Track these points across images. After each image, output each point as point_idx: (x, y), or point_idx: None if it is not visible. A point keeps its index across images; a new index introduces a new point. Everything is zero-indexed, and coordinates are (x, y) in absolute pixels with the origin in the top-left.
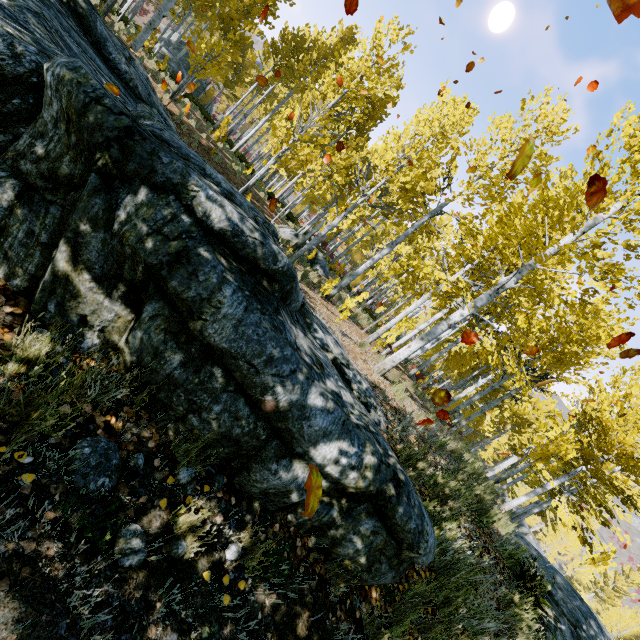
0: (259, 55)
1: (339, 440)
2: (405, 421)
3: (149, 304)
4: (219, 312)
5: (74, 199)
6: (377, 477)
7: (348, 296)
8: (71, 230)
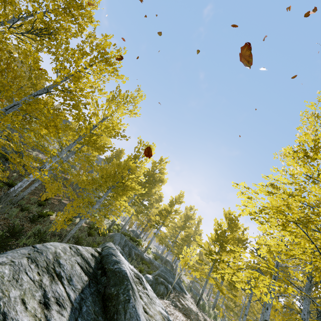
0: None
1: None
2: None
3: None
4: None
5: None
6: None
7: None
8: None
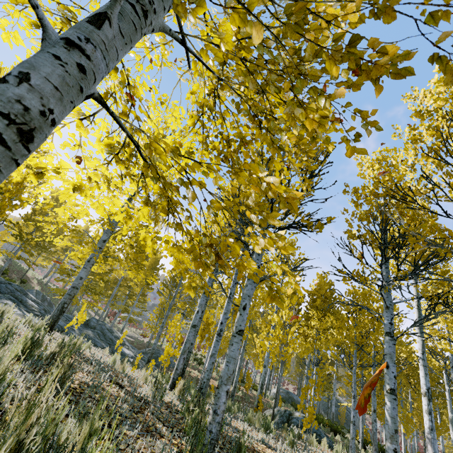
0: None
1: None
2: None
3: None
4: None
5: None
6: None
7: None
8: None
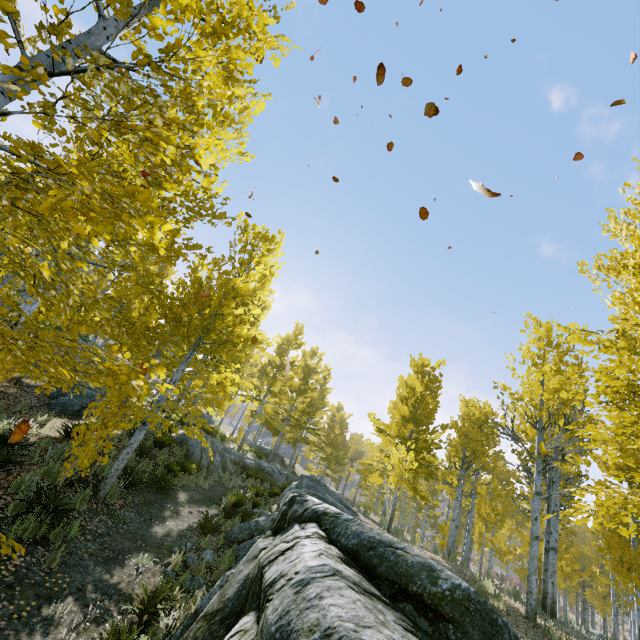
0: None
1: None
2: None
3: None
4: None
5: None
6: None
7: None
8: None
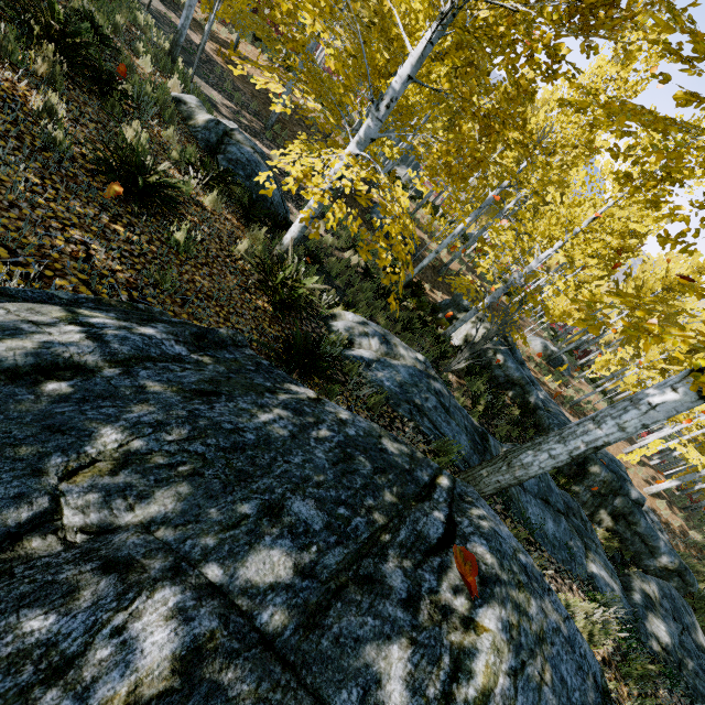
0: (496, 173)
1: (667, 555)
2: (671, 530)
3: (621, 521)
4: (640, 525)
5: (604, 498)
6: (680, 567)
7: (583, 382)
8: (606, 506)
